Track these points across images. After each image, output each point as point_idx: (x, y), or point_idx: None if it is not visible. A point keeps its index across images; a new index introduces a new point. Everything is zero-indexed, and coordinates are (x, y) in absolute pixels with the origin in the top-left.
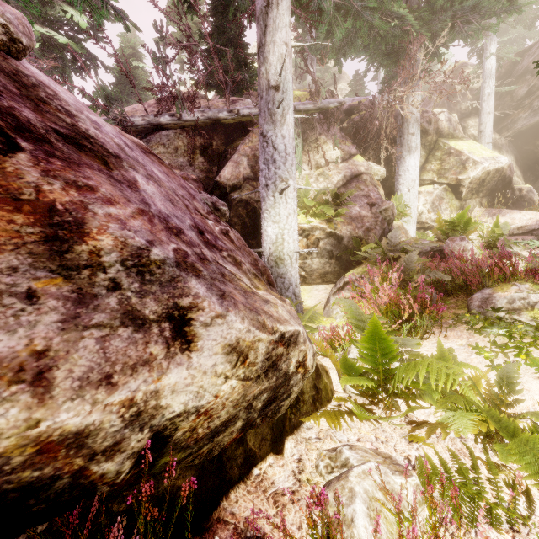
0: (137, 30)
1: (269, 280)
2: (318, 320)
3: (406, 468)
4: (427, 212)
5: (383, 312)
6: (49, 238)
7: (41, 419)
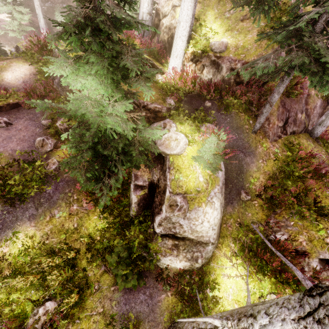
0: None
1: None
2: None
3: None
4: None
5: None
6: None
7: None
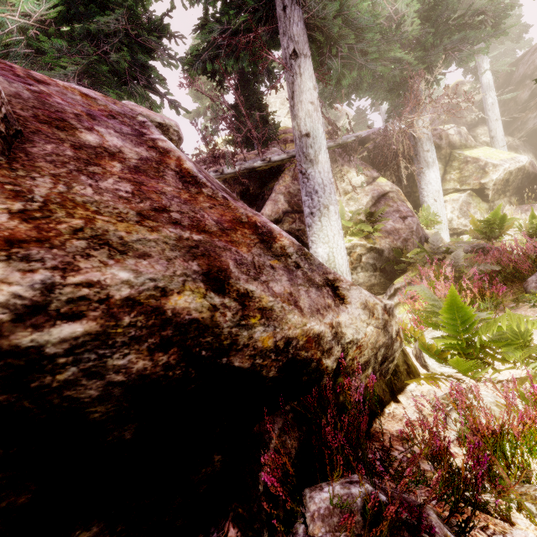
0: (187, 113)
1: None
2: None
3: (513, 378)
4: (457, 218)
5: None
6: (261, 241)
7: (306, 323)
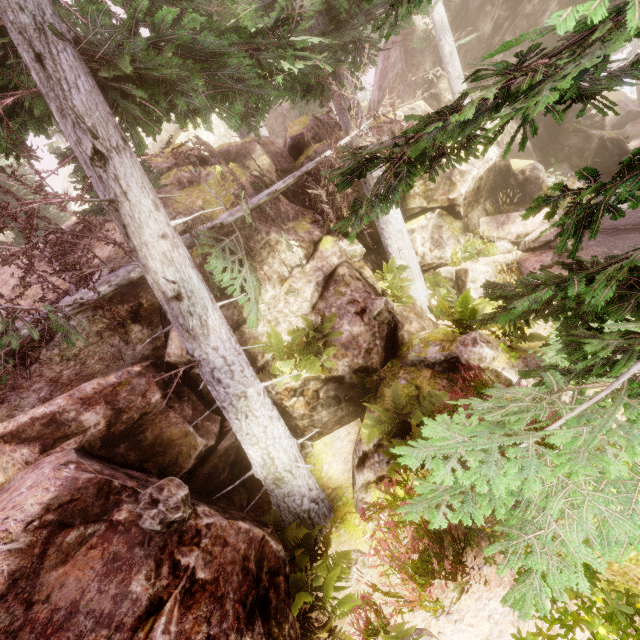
0: None
1: (272, 563)
2: (350, 525)
3: None
4: (429, 252)
5: (412, 566)
6: None
7: None
